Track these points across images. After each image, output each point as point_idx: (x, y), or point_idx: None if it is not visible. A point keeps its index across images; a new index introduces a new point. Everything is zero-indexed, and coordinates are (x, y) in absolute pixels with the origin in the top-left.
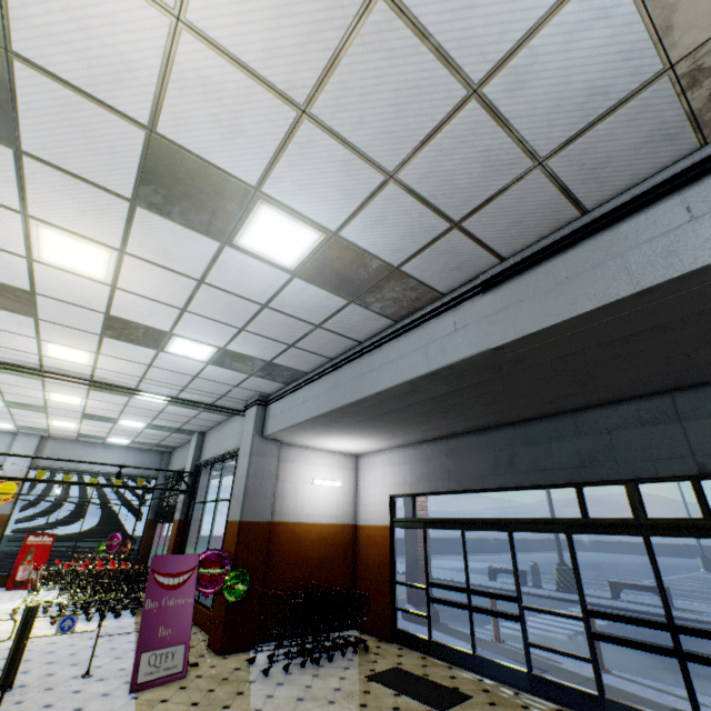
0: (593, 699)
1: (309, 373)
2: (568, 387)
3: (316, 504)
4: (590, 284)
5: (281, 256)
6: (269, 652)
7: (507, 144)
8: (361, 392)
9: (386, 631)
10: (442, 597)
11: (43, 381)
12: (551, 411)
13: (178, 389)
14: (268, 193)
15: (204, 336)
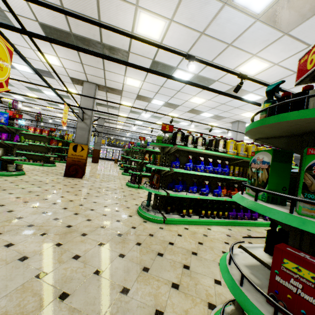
0: None
1: None
2: None
3: None
4: None
5: None
6: None
7: None
8: None
9: None
10: None
11: None
12: None
13: None
14: None
15: None
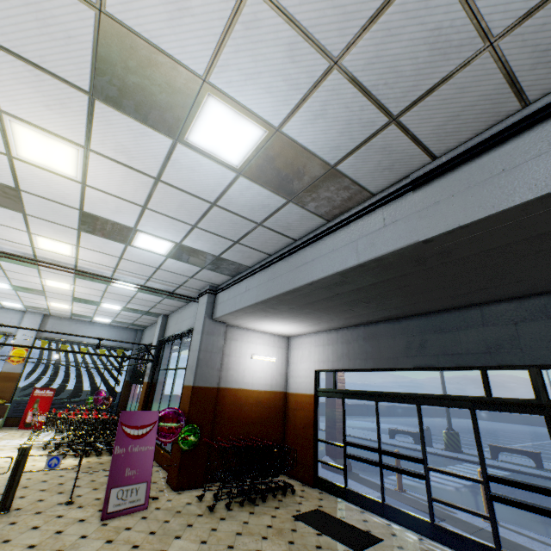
0: (490, 550)
1: (251, 267)
2: (483, 281)
3: (254, 375)
4: (530, 175)
5: (228, 153)
6: (215, 490)
7: (460, 20)
8: (295, 282)
9: (309, 478)
10: (352, 450)
11: (39, 269)
12: (461, 304)
13: (144, 279)
14: (215, 84)
15: (163, 232)
